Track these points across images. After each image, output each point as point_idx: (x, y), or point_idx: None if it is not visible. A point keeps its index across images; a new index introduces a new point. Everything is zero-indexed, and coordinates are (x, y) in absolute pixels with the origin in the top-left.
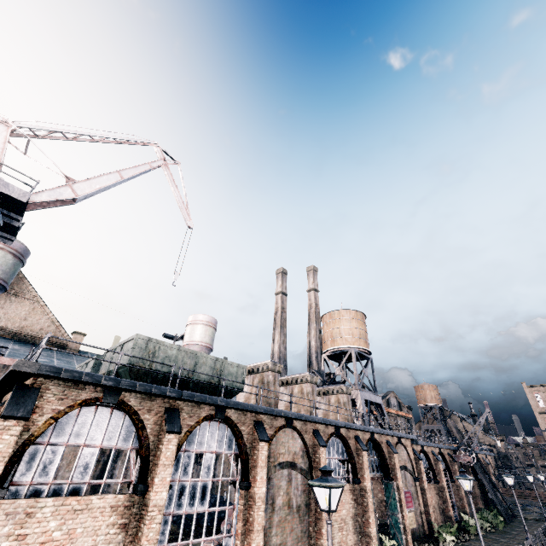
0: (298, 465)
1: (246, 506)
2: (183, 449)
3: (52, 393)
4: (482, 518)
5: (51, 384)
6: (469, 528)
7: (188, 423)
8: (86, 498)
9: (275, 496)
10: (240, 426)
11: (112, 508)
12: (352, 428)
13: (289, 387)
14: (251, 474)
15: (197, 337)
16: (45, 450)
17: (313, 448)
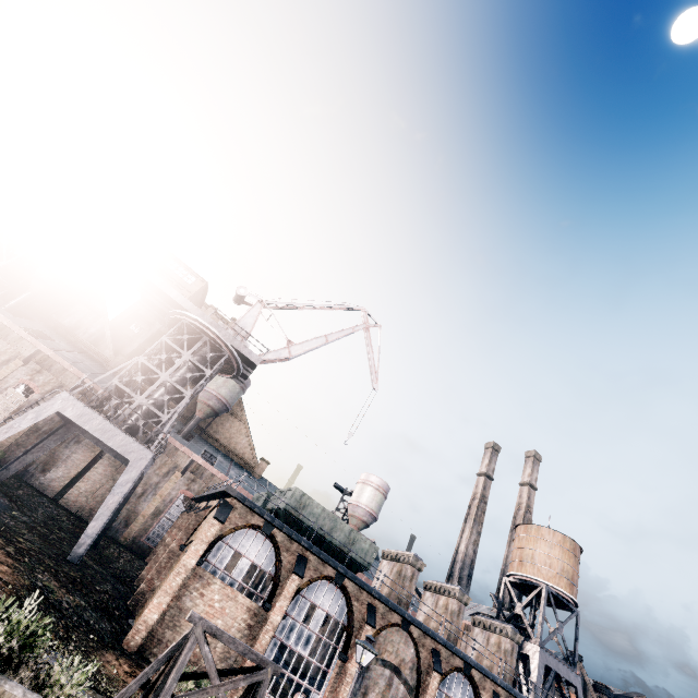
0: (403, 674)
1: (339, 676)
2: (303, 594)
3: (238, 512)
4: None
5: (239, 506)
6: None
7: (312, 574)
8: (236, 592)
9: (369, 688)
10: (353, 600)
11: (247, 608)
12: (488, 677)
13: (435, 595)
14: (350, 650)
15: (364, 499)
16: (225, 547)
17: (427, 668)
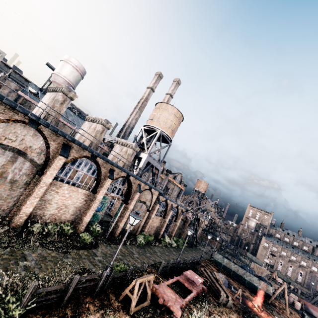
0: (29, 156)
1: None
2: None
3: None
4: (177, 240)
5: None
6: (162, 242)
7: None
8: None
9: None
10: None
11: None
12: (107, 162)
13: (91, 123)
14: None
15: (63, 72)
16: None
17: (56, 154)
